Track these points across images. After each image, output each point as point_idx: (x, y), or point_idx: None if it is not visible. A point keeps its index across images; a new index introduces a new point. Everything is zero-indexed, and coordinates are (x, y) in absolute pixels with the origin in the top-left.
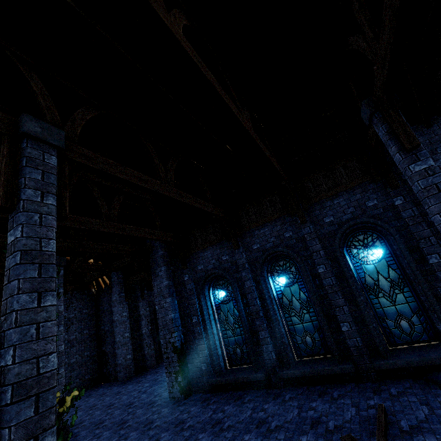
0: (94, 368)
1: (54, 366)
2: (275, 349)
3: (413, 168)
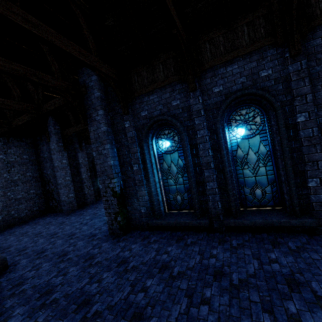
0: (41, 202)
1: None
2: (222, 199)
3: None
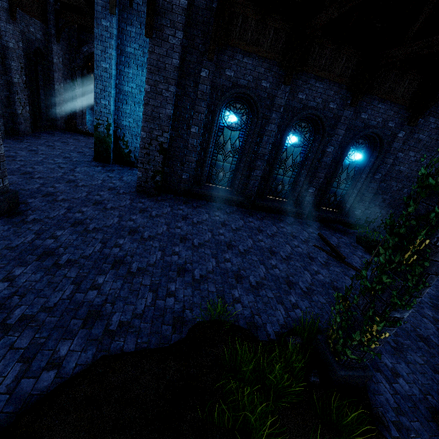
0: None
1: None
2: (259, 185)
3: None
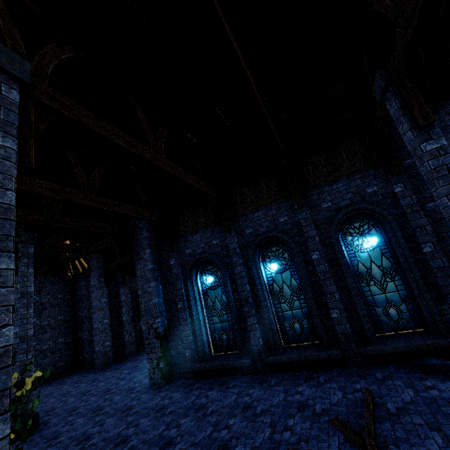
0: (69, 355)
1: (9, 342)
2: (262, 335)
3: (425, 147)
